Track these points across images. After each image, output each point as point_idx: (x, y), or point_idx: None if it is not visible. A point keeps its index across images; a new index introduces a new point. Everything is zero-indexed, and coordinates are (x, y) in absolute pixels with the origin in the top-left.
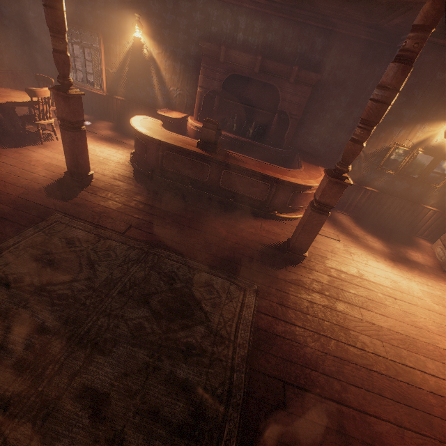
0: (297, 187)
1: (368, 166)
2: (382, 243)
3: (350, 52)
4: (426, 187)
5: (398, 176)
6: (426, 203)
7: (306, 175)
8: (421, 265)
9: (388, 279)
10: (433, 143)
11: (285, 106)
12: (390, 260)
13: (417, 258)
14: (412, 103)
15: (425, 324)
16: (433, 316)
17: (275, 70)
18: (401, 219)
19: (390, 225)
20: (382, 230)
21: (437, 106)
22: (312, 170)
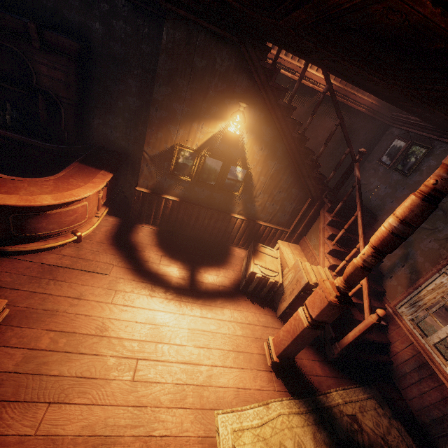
0: (17, 208)
1: (159, 171)
2: (180, 264)
3: (119, 18)
4: (227, 194)
5: (196, 183)
6: (233, 211)
7: (47, 187)
8: (215, 288)
9: (148, 324)
10: (218, 146)
11: (45, 83)
12: (174, 290)
13: (215, 277)
14: (180, 94)
15: (157, 395)
16: (180, 374)
17: (5, 24)
18: (214, 229)
19: (206, 237)
20: (193, 244)
21: (208, 100)
22: (78, 177)
